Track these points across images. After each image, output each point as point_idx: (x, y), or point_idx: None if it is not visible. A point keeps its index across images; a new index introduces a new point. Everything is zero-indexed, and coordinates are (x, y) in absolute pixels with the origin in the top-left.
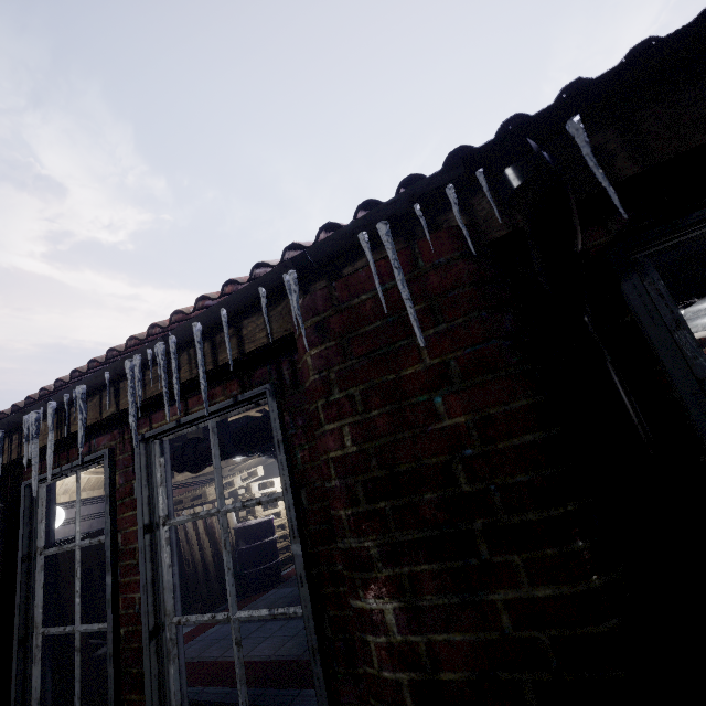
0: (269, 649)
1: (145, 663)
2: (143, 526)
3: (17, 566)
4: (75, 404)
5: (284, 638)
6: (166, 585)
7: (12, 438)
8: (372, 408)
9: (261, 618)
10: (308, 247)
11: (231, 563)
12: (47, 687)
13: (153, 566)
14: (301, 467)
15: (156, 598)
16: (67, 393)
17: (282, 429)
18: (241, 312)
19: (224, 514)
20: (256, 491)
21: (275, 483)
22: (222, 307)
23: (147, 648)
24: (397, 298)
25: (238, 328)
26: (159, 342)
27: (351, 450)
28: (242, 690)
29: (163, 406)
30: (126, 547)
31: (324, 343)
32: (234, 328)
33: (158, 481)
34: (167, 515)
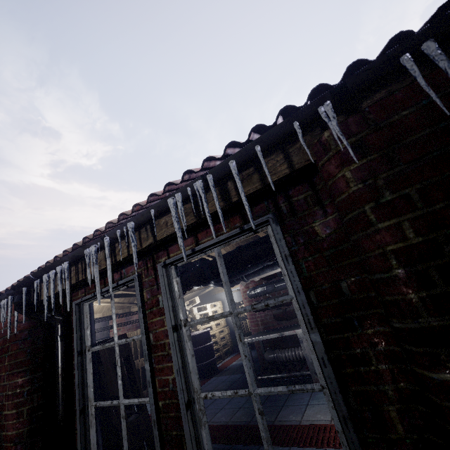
0: (225, 417)
1: (184, 427)
2: (172, 327)
3: (73, 359)
4: (126, 236)
5: (233, 409)
6: (191, 369)
7: (71, 269)
8: (434, 202)
9: (280, 393)
10: (334, 85)
11: (246, 351)
12: (99, 443)
13: (181, 356)
14: (307, 274)
15: (185, 379)
16: (118, 230)
17: (287, 247)
18: (268, 149)
19: (236, 315)
20: (196, 313)
21: (207, 307)
22: (256, 144)
23: (185, 416)
24: (447, 106)
25: (258, 166)
26: (198, 180)
27: (415, 241)
28: (269, 449)
29: (177, 241)
30: (157, 343)
31: (365, 157)
32: (254, 166)
33: (176, 295)
34: (186, 319)
